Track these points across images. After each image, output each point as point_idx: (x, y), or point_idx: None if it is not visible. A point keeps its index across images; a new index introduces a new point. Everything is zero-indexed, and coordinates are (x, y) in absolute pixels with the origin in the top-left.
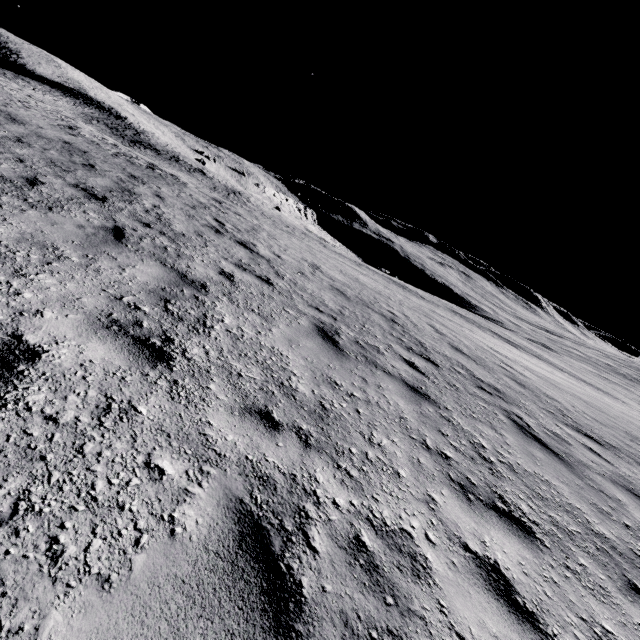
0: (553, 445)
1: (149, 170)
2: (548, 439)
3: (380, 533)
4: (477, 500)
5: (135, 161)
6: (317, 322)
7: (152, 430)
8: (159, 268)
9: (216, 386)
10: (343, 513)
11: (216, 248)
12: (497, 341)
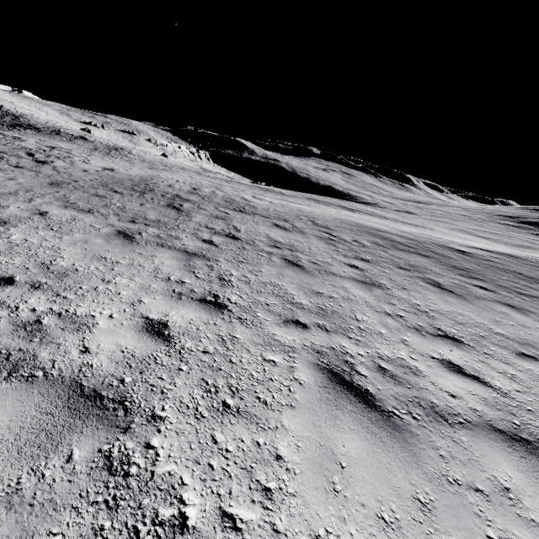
0: (186, 209)
1: None
2: (187, 208)
3: None
4: (72, 208)
5: None
6: (57, 181)
7: None
8: None
9: None
10: None
11: (8, 162)
12: (335, 210)
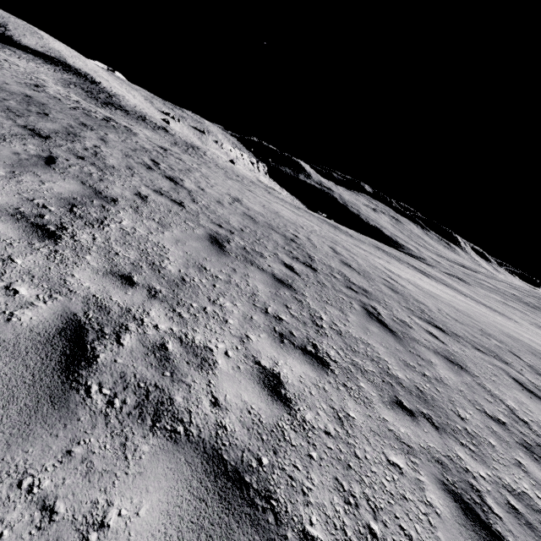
0: (394, 326)
1: (103, 121)
2: (392, 323)
3: (185, 345)
4: (290, 343)
5: (92, 114)
6: (213, 233)
7: (21, 272)
8: (78, 185)
9: (92, 257)
10: (159, 332)
11: (141, 178)
12: (411, 271)
